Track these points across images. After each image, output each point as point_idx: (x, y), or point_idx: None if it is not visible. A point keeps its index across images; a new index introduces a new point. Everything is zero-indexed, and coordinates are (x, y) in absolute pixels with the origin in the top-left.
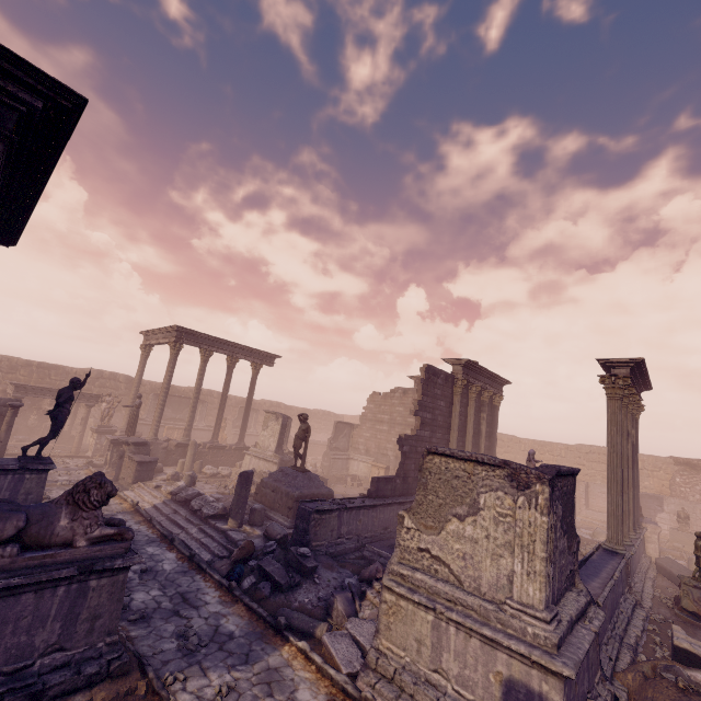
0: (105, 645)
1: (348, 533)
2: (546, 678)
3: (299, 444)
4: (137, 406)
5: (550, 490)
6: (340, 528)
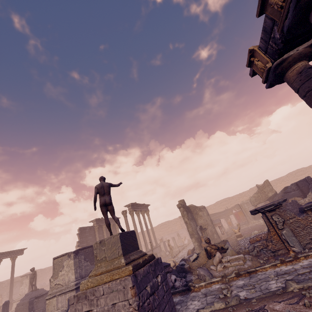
0: None
1: None
2: (73, 292)
3: (32, 280)
4: None
5: (74, 254)
6: None
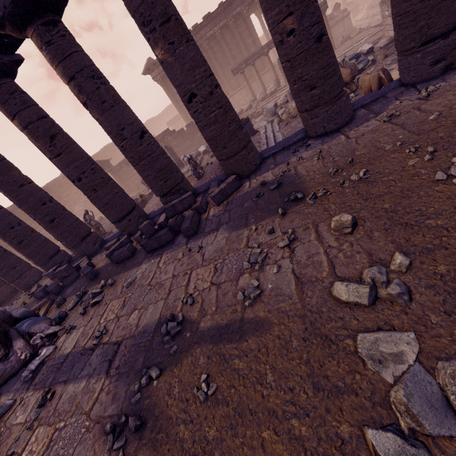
0: (351, 28)
1: None
2: None
3: None
4: None
5: None
6: None
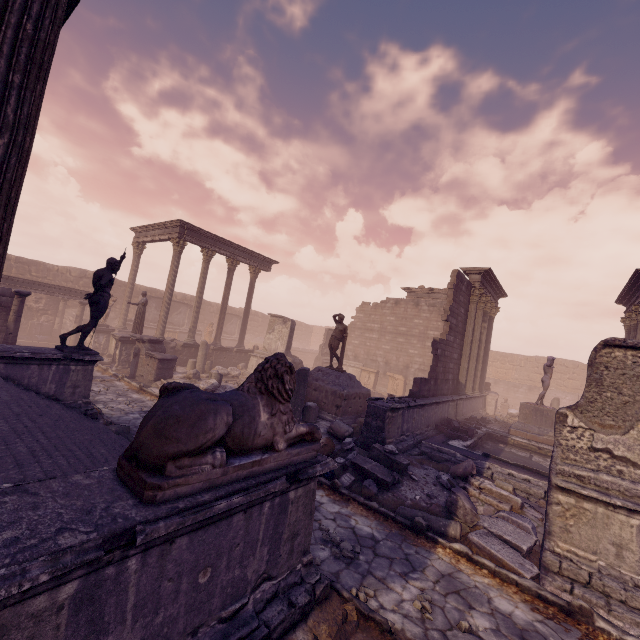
0: (302, 567)
1: (407, 431)
2: None
3: (336, 344)
4: (143, 304)
5: None
6: (402, 426)
